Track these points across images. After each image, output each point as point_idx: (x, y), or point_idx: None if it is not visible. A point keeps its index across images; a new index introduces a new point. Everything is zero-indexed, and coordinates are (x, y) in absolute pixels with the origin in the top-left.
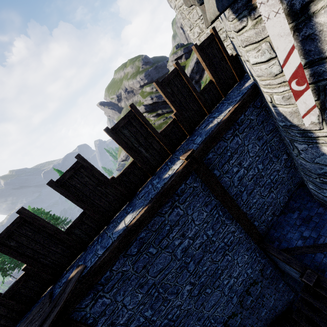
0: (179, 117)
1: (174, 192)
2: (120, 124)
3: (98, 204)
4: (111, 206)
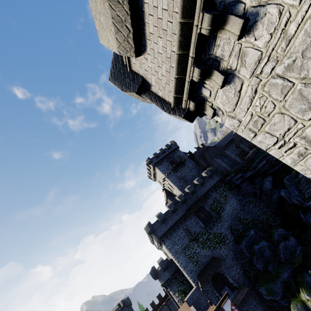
0: (166, 294)
1: (163, 308)
2: (158, 295)
3: (154, 308)
4: (156, 309)
